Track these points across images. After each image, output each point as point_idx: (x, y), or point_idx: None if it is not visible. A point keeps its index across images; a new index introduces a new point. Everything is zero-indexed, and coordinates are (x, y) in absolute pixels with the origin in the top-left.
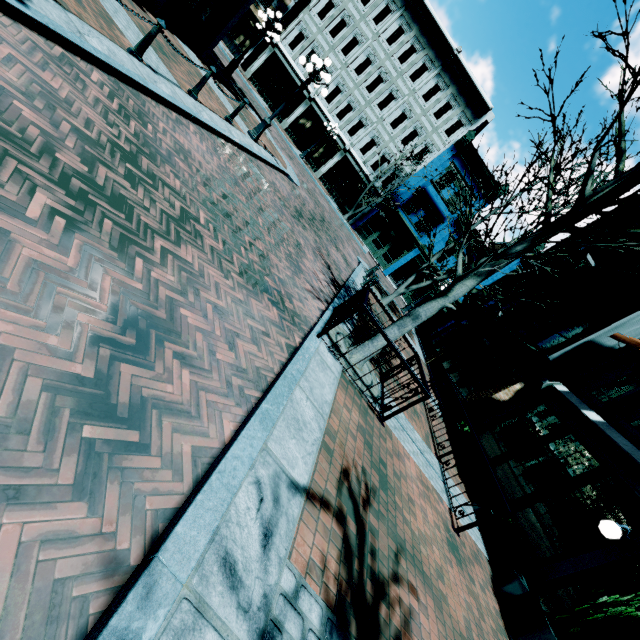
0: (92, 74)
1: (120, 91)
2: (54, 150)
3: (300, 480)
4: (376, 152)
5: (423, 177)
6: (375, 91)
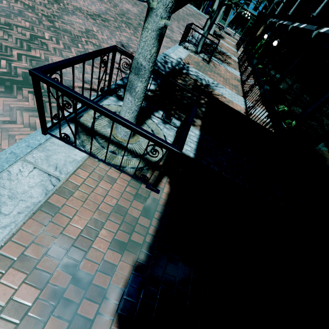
0: None
1: None
2: None
3: None
4: None
5: None
6: None
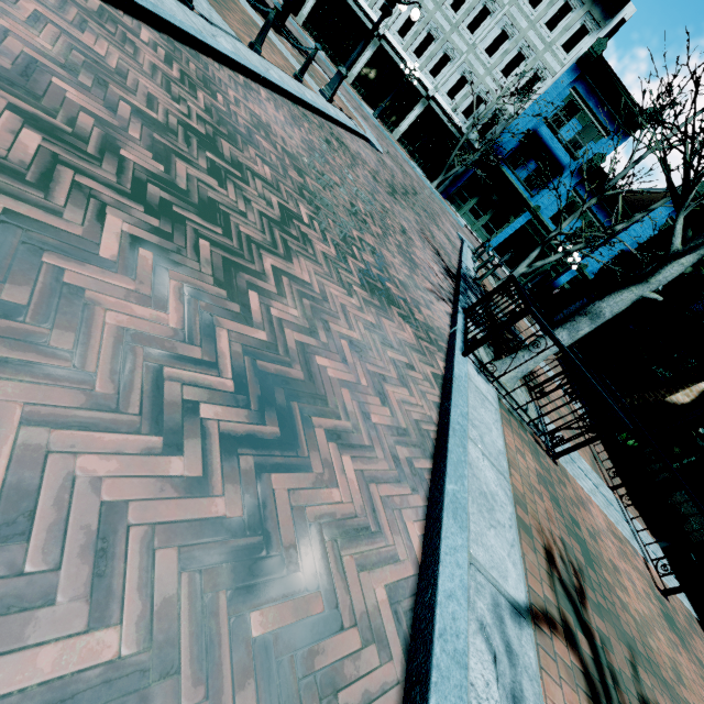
0: (140, 32)
1: (177, 53)
2: (117, 146)
3: (518, 596)
4: (470, 92)
5: (534, 116)
6: (463, 8)
